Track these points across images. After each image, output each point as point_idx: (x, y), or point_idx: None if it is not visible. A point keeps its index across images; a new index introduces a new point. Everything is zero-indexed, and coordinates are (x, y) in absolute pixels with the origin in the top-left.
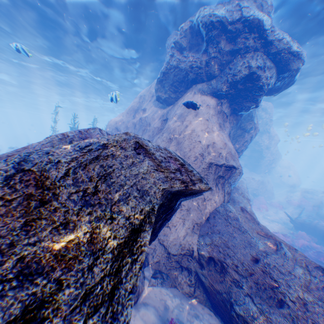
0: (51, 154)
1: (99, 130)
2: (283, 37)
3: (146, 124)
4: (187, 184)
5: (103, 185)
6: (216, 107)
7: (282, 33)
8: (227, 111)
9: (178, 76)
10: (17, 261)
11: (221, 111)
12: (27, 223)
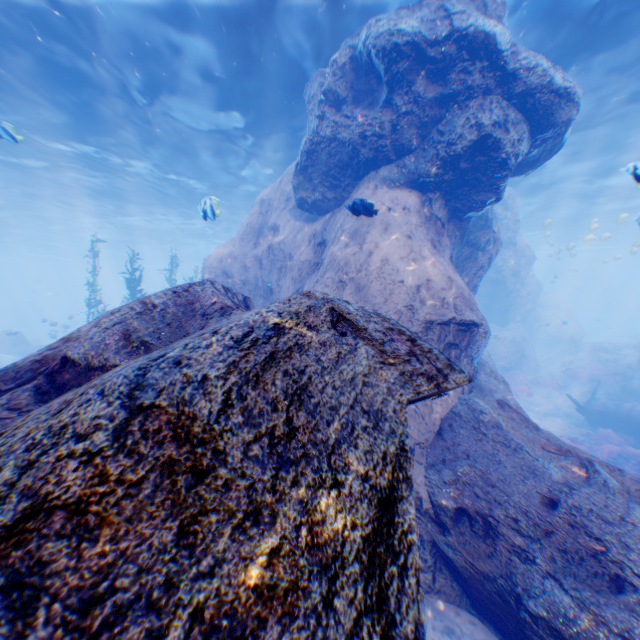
0: (185, 364)
1: (212, 284)
2: (535, 62)
3: (283, 256)
4: (436, 380)
5: (299, 413)
6: (421, 208)
7: (532, 55)
8: (441, 215)
9: (339, 155)
10: (191, 622)
11: (432, 216)
12: (183, 528)
